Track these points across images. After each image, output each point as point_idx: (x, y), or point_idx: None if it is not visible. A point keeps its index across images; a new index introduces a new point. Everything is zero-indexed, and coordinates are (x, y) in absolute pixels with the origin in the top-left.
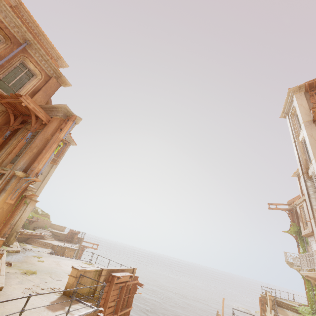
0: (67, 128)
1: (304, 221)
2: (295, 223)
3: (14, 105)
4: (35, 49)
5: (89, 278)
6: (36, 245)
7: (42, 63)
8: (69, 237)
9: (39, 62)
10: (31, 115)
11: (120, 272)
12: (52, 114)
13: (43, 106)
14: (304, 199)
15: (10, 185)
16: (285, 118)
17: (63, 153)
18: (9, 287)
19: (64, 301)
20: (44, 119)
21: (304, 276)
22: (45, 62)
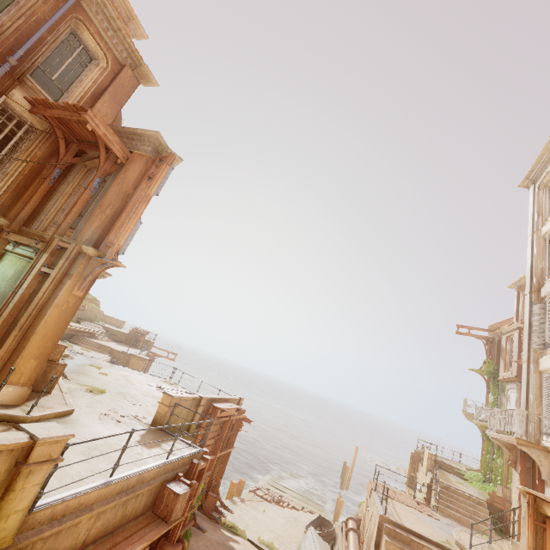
0: (161, 178)
1: (508, 359)
2: (492, 360)
3: (66, 123)
4: (97, 4)
5: (188, 409)
6: (86, 347)
7: (108, 36)
8: (132, 338)
9: (103, 34)
10: (99, 146)
11: (223, 403)
12: (132, 145)
13: (116, 129)
14: (518, 327)
15: (77, 268)
16: (527, 189)
17: None
18: (79, 410)
19: (167, 439)
20: (120, 154)
21: (490, 437)
22: (114, 34)
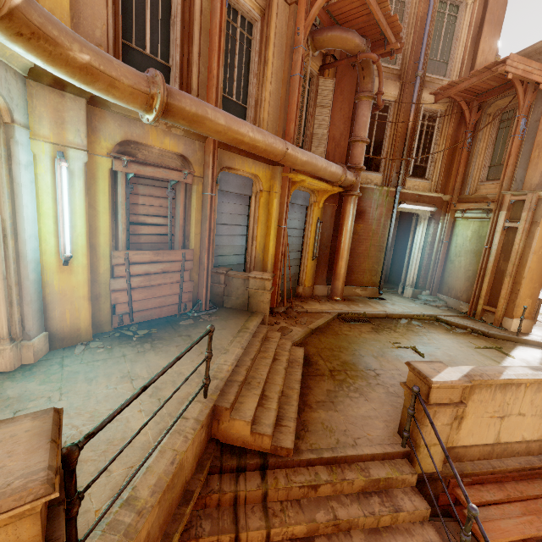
0: None
1: None
2: None
3: (467, 89)
4: None
5: None
6: None
7: None
8: None
9: None
10: (515, 86)
11: None
12: None
13: (521, 55)
14: None
15: (541, 214)
16: None
17: None
18: None
19: None
20: (540, 78)
21: None
22: None
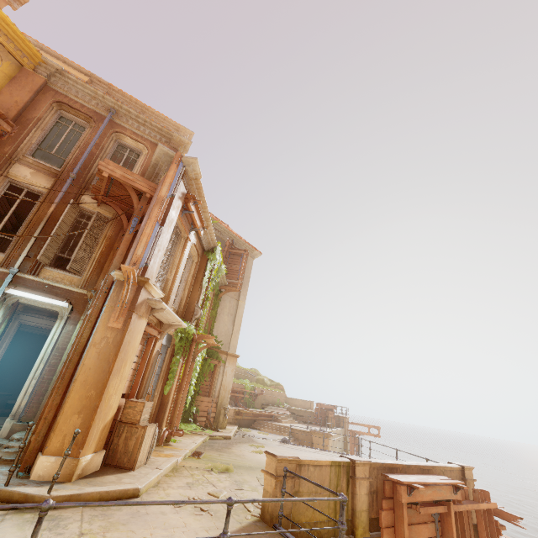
0: (169, 177)
1: None
2: None
3: (116, 197)
4: (125, 116)
5: (302, 478)
6: (266, 431)
7: (141, 132)
8: (320, 416)
9: (138, 132)
10: (128, 191)
11: (417, 474)
12: (158, 179)
13: (147, 177)
14: None
15: (109, 297)
16: None
17: (243, 270)
18: (159, 492)
19: None
20: (147, 189)
21: None
22: (145, 128)
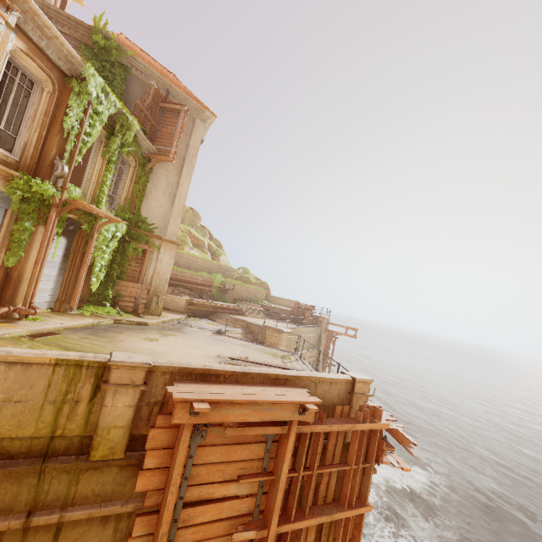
0: None
1: None
2: None
3: None
4: None
5: None
6: (221, 322)
7: None
8: (297, 315)
9: None
10: None
11: (253, 385)
12: None
13: None
14: None
15: None
16: None
17: (180, 134)
18: None
19: None
20: None
21: None
22: None
